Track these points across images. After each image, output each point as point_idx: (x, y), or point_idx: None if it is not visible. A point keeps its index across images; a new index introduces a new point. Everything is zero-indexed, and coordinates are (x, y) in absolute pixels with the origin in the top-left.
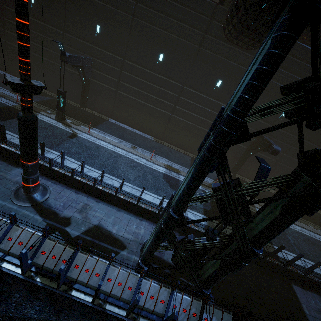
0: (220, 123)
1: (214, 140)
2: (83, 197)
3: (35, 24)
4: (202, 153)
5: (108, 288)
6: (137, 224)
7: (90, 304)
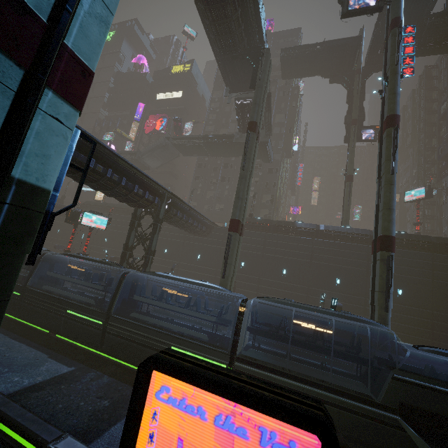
0: None
1: None
2: None
3: None
4: None
5: None
6: None
7: None
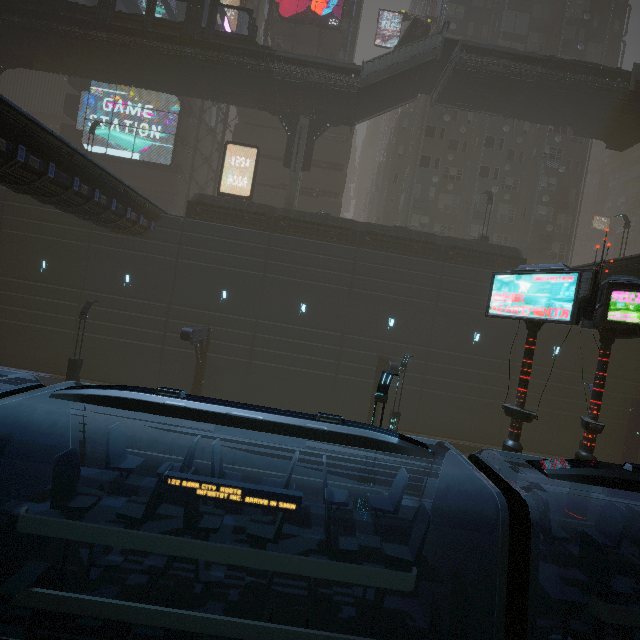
0: None
1: None
2: None
3: None
4: None
5: None
6: None
7: None
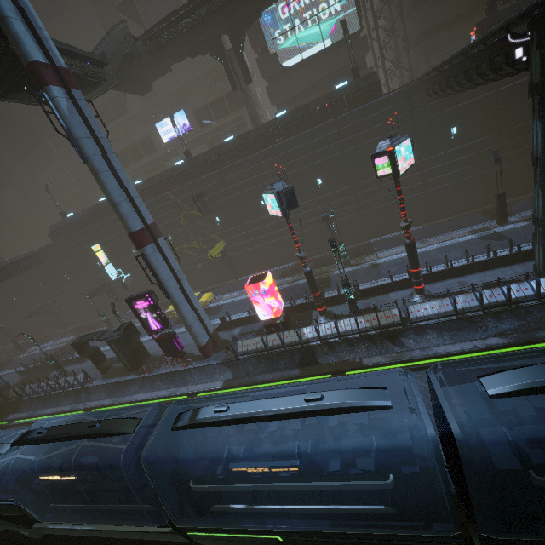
0: (538, 161)
1: (544, 168)
2: (450, 281)
3: (271, 218)
4: (539, 178)
5: (541, 291)
6: (510, 270)
7: (539, 303)
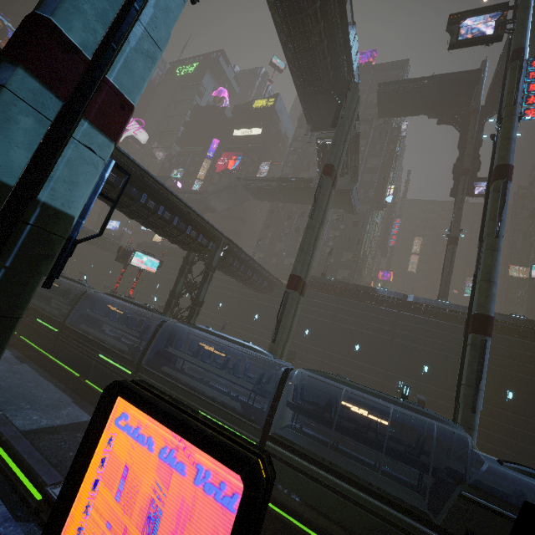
0: None
1: None
2: None
3: None
4: None
5: None
6: None
7: None
